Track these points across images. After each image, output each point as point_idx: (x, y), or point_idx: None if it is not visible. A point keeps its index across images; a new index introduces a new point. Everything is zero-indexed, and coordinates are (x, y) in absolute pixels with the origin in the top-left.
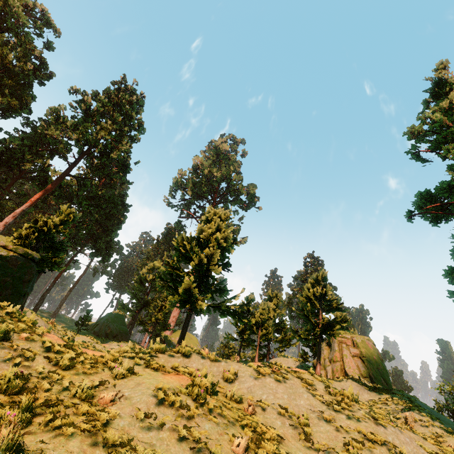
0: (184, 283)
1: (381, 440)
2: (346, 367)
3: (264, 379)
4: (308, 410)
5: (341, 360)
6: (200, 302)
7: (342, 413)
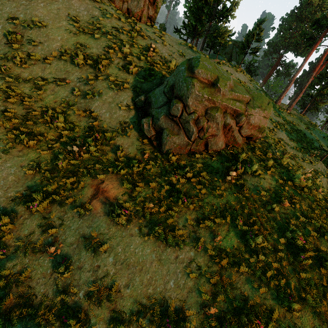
0: (225, 29)
1: (260, 90)
2: (232, 58)
3: (239, 73)
4: (247, 82)
5: (231, 54)
6: (226, 39)
7: (252, 83)
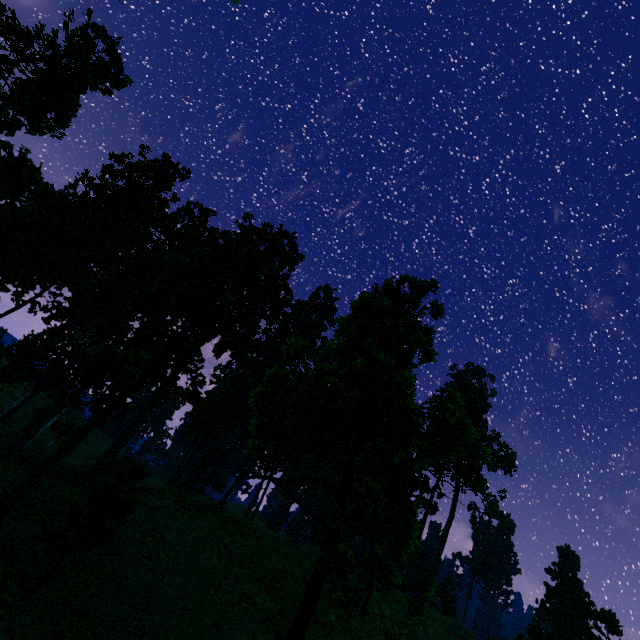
0: None
1: None
2: None
3: None
4: None
5: None
6: None
7: None
